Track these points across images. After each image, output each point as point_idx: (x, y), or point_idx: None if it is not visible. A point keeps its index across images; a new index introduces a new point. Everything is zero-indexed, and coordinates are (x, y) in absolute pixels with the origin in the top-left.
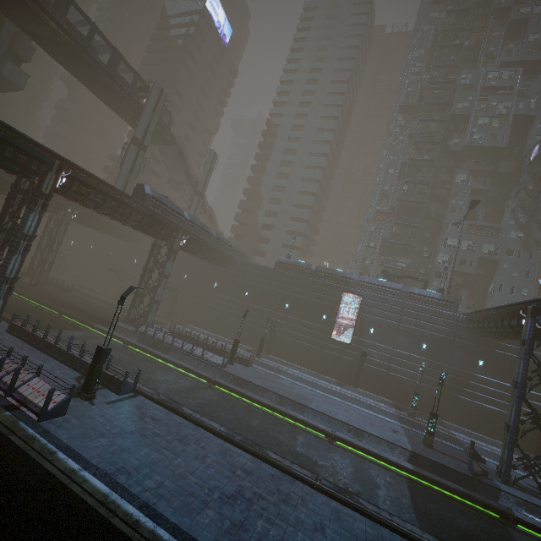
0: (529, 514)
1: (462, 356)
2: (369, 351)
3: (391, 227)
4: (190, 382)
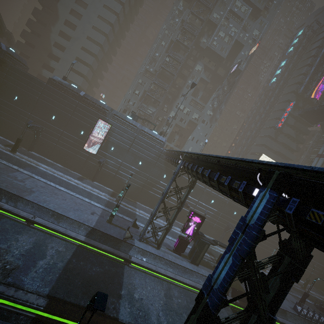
0: (142, 255)
1: (157, 171)
2: (108, 161)
3: (151, 84)
4: None
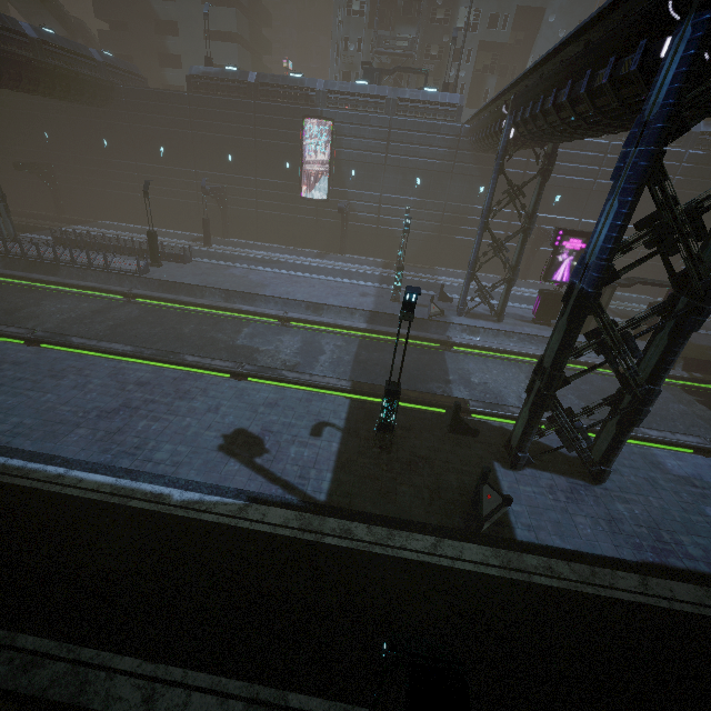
0: (470, 336)
1: (462, 186)
2: (353, 204)
3: None
4: (99, 303)
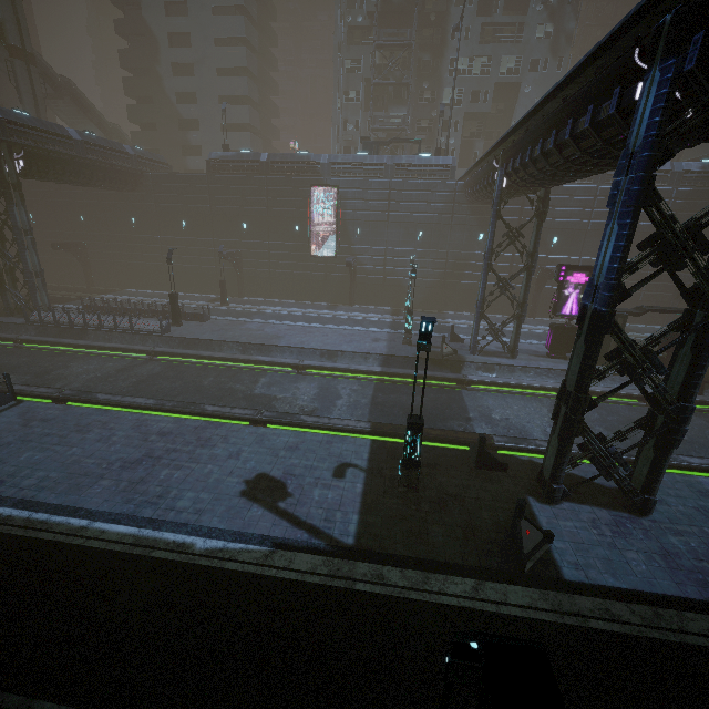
0: (486, 373)
1: (462, 235)
2: (360, 258)
3: (373, 56)
4: (123, 363)
